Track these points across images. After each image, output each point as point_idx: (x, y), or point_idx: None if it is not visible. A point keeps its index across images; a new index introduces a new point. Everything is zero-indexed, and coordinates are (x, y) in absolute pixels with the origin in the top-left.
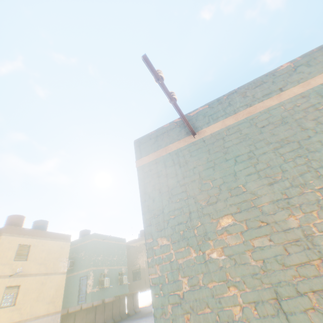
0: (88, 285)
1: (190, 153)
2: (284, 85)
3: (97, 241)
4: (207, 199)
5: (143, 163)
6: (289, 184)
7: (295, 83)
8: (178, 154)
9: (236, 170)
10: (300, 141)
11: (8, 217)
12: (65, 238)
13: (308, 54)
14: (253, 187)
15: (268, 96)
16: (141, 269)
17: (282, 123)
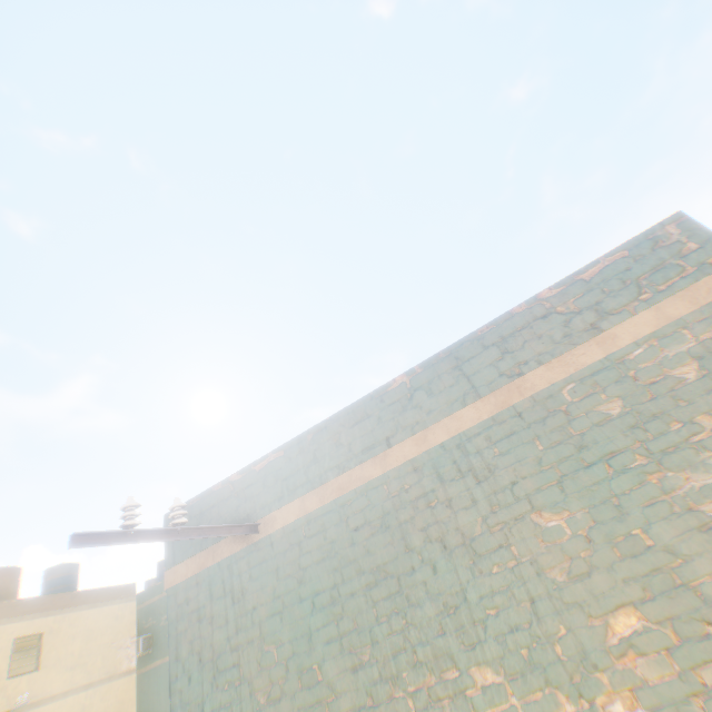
0: None
1: (249, 570)
2: (395, 431)
3: None
4: (267, 688)
5: (176, 580)
6: (379, 674)
7: (409, 430)
8: (232, 567)
9: (313, 626)
10: (401, 577)
11: None
12: (122, 594)
13: (433, 363)
14: (332, 671)
15: (370, 452)
16: None
17: (383, 528)
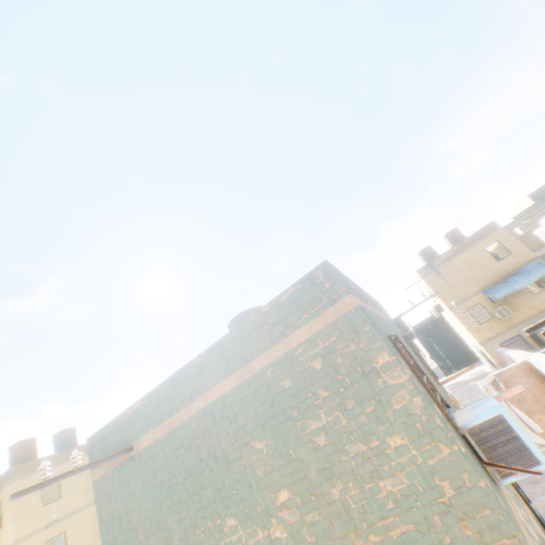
0: None
1: (131, 471)
2: (194, 391)
3: None
4: (144, 531)
5: (97, 476)
6: (190, 522)
7: (201, 391)
8: (123, 469)
9: (161, 499)
10: (198, 473)
11: (10, 448)
12: None
13: (211, 350)
14: (170, 521)
15: (183, 404)
16: None
17: (190, 448)
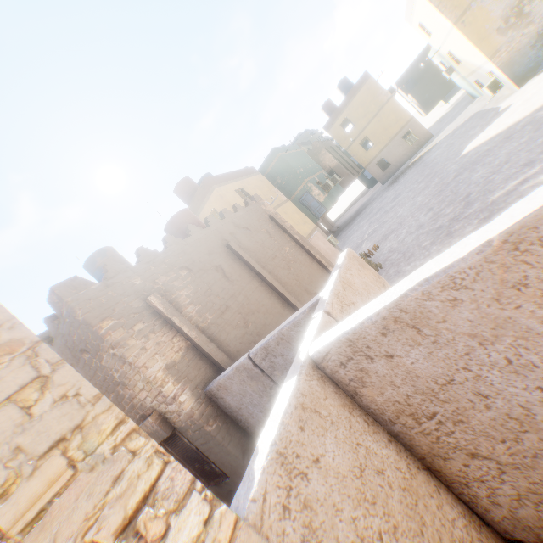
0: (316, 197)
1: None
2: None
3: (284, 156)
4: None
5: None
6: None
7: None
8: None
9: None
10: None
11: (176, 189)
12: (253, 172)
13: None
14: None
15: None
16: (334, 169)
17: None
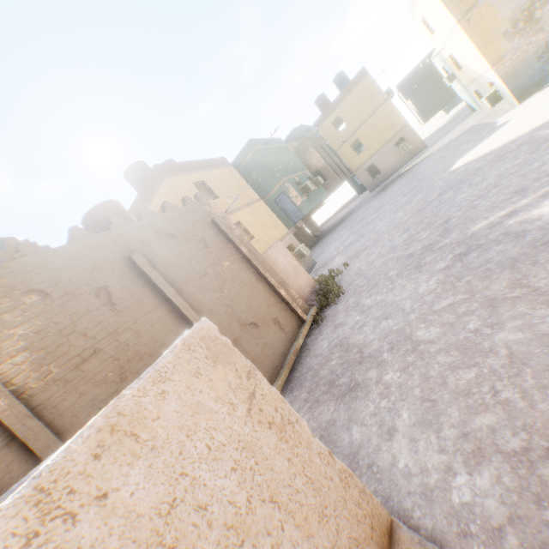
0: (293, 199)
1: None
2: None
3: (262, 149)
4: None
5: None
6: None
7: None
8: None
9: None
10: None
11: (126, 173)
12: (223, 163)
13: None
14: None
15: None
16: (321, 170)
17: None
